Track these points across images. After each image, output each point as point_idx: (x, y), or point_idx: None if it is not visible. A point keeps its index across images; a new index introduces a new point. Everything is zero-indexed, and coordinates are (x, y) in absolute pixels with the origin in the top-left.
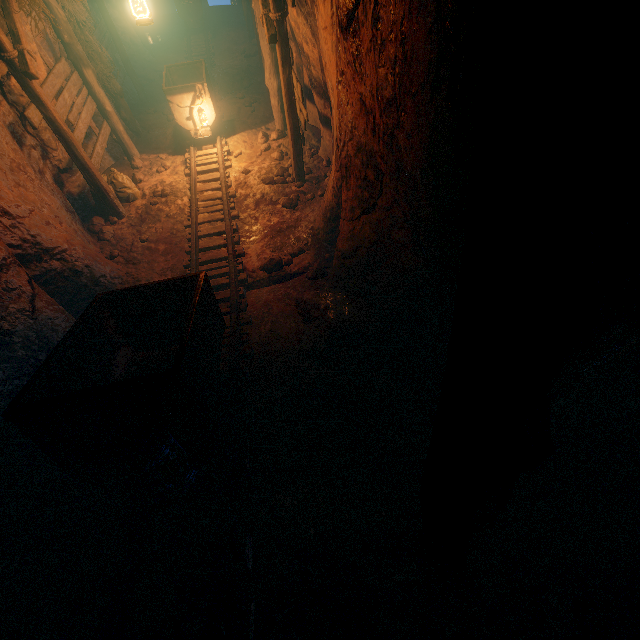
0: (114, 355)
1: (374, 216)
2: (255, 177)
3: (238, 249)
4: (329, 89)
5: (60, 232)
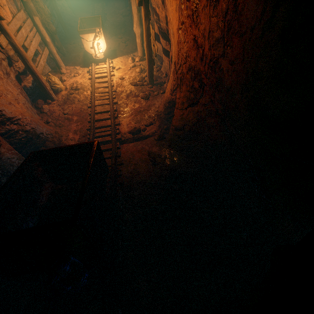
0: (40, 190)
1: (196, 108)
2: (127, 81)
3: (116, 121)
4: (171, 34)
5: (17, 108)
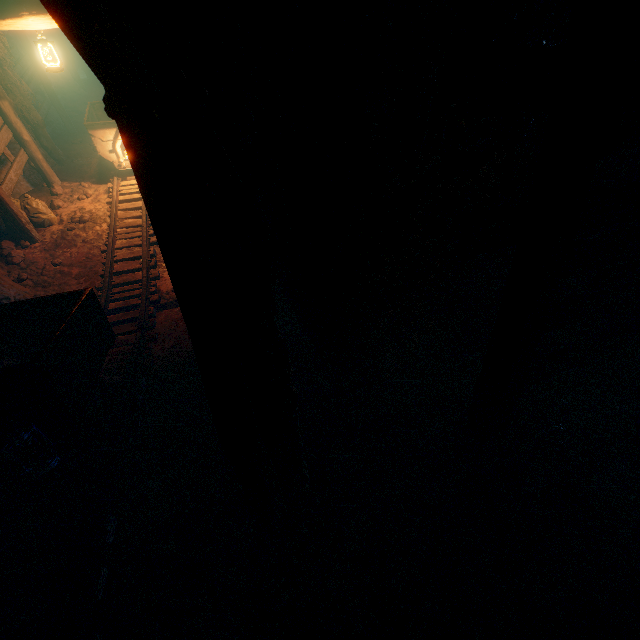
0: None
1: None
2: None
3: (153, 273)
4: None
5: None
